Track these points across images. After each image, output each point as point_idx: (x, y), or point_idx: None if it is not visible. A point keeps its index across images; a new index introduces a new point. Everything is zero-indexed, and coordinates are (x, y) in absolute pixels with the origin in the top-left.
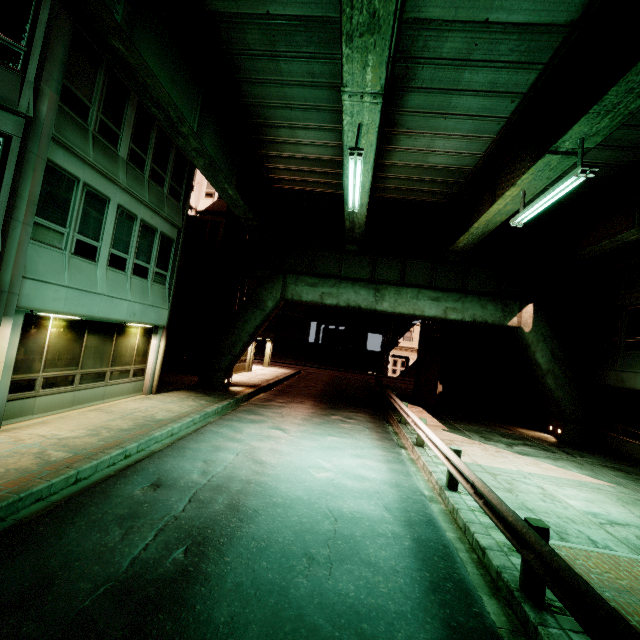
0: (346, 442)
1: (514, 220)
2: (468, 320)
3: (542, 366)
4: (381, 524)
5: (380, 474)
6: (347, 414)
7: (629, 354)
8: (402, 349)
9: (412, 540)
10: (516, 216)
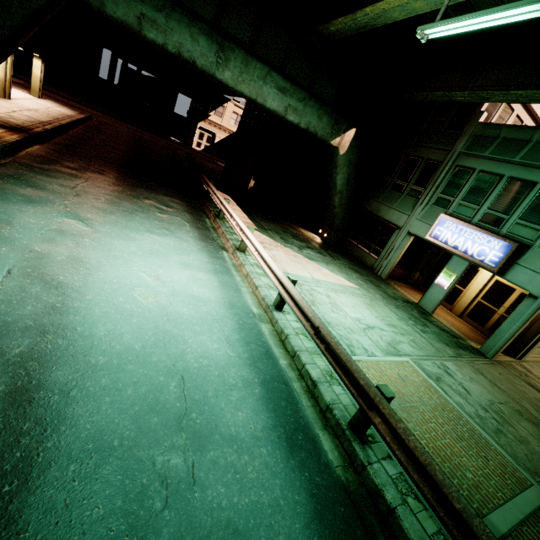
0: (169, 243)
1: (425, 29)
2: (303, 127)
3: (338, 187)
4: (229, 370)
5: (213, 292)
6: (162, 198)
7: (392, 193)
8: (211, 124)
9: (260, 385)
10: (431, 24)
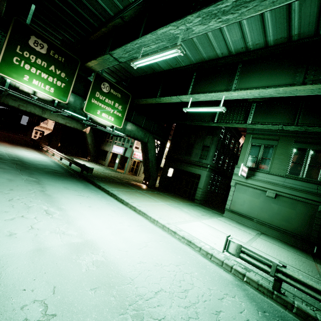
0: (32, 153)
1: None
2: (72, 127)
3: (89, 142)
4: (48, 161)
5: (45, 158)
6: (26, 148)
7: (106, 143)
8: (42, 127)
9: (54, 163)
10: None
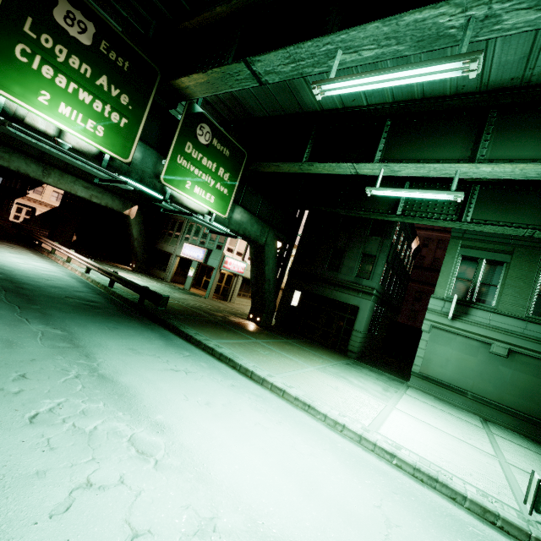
0: (25, 257)
1: None
2: (103, 205)
3: (135, 236)
4: (64, 277)
5: (54, 268)
6: (7, 244)
7: (168, 237)
8: (31, 200)
9: (76, 280)
10: None
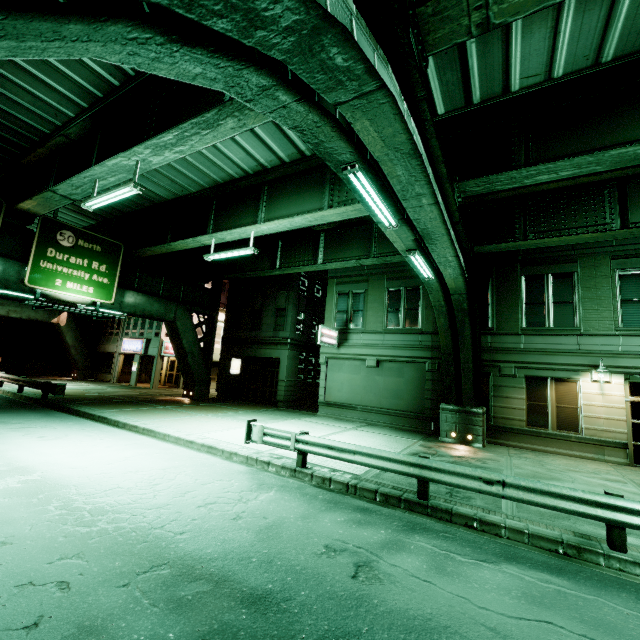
0: None
1: None
2: (25, 318)
3: (69, 343)
4: None
5: None
6: None
7: (109, 337)
8: None
9: None
10: None
